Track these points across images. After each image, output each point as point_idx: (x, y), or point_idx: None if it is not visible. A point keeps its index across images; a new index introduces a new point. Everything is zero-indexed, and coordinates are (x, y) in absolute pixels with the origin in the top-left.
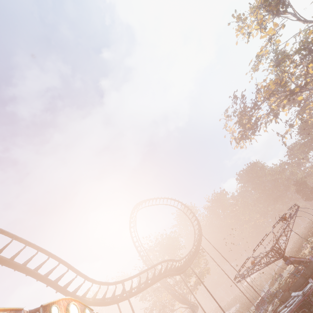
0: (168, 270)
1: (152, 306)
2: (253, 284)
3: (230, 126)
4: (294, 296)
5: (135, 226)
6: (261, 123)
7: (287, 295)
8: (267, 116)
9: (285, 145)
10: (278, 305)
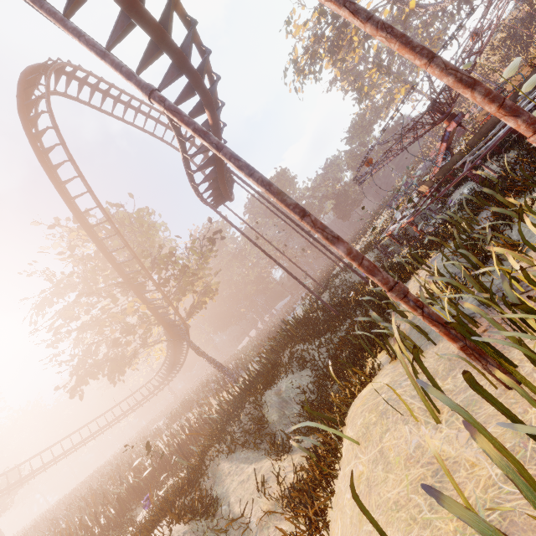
0: (207, 120)
1: (85, 352)
2: (258, 335)
3: (295, 26)
4: (532, 90)
5: (47, 100)
6: (340, 51)
7: (495, 120)
8: (355, 33)
9: (361, 102)
10: (435, 187)
